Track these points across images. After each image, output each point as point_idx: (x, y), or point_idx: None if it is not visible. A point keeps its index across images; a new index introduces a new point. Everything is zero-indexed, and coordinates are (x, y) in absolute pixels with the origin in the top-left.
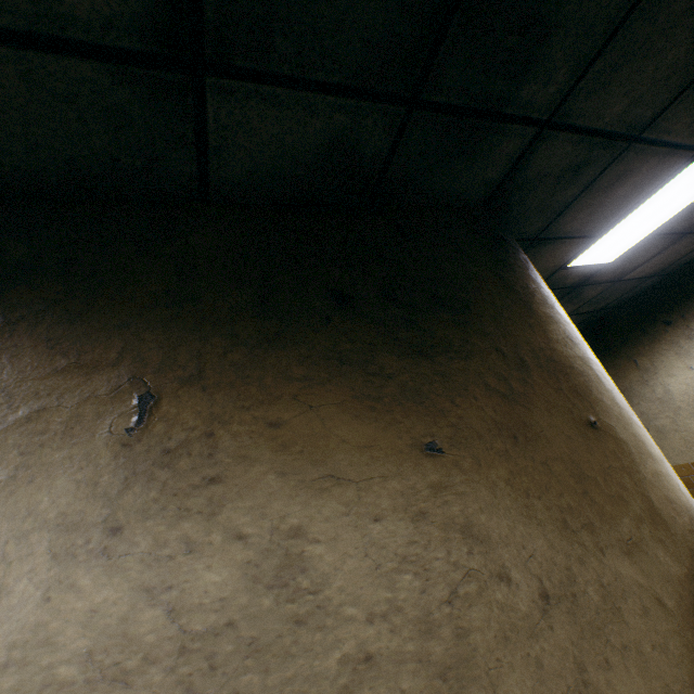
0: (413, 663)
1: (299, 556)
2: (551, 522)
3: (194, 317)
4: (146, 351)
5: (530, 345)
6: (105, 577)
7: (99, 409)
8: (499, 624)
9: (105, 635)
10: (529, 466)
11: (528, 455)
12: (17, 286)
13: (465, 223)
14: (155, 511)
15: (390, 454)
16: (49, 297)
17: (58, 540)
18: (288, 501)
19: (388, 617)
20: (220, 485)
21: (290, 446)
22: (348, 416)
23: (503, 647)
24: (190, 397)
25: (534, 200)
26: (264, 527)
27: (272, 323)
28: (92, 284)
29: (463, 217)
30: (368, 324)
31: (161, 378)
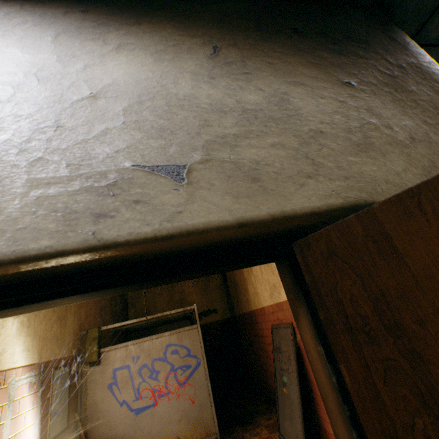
0: (342, 138)
1: (287, 100)
2: (416, 118)
3: (229, 28)
4: (212, 35)
5: (406, 61)
6: (211, 88)
7: (198, 47)
8: (386, 139)
9: (215, 101)
10: (404, 99)
11: (403, 96)
12: (160, 11)
13: (364, 13)
14: (226, 77)
15: (326, 82)
16: (172, 15)
17: (192, 76)
18: (280, 85)
19: (329, 124)
20: (250, 75)
21: (278, 70)
22: (304, 67)
23: (388, 146)
24: (233, 50)
25: (410, 3)
26: (270, 89)
27: (264, 34)
28: (187, 14)
29: (363, 11)
30: (311, 41)
31: (220, 43)
